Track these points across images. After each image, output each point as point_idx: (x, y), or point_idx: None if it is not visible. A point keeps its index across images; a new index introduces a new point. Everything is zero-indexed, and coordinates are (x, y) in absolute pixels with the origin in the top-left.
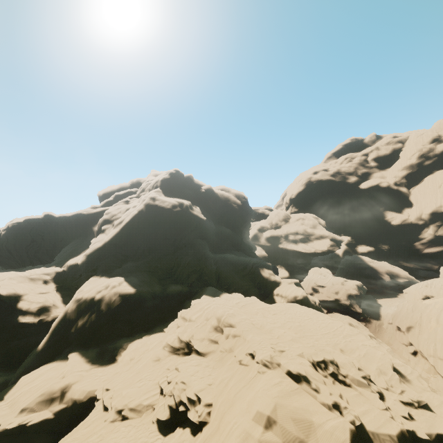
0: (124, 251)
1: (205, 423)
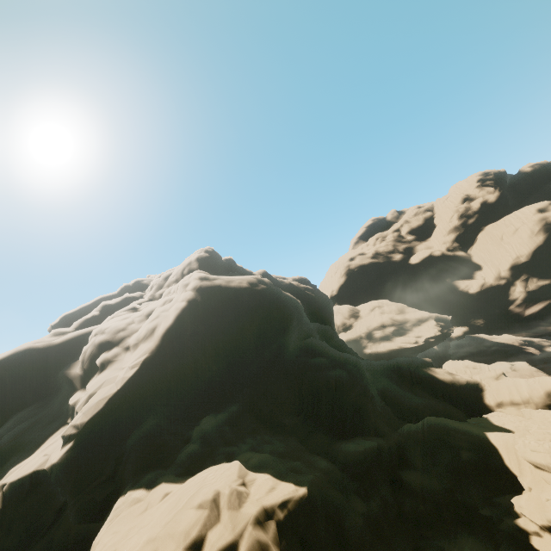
0: (178, 397)
1: None
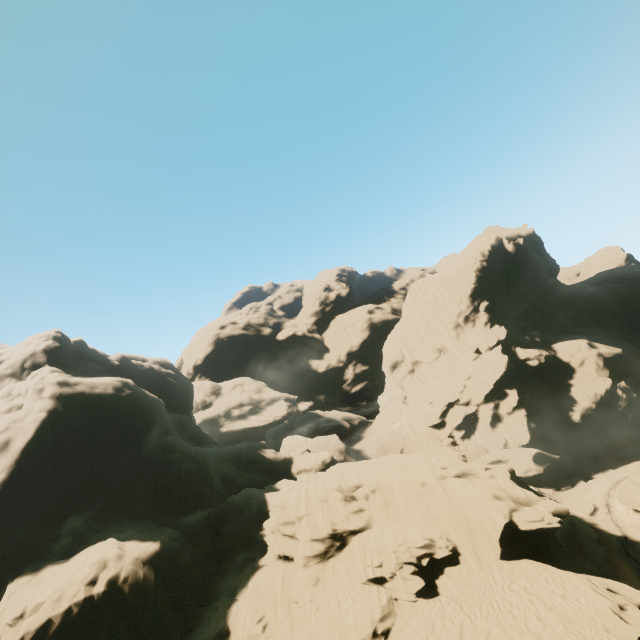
0: (39, 505)
1: (455, 548)
